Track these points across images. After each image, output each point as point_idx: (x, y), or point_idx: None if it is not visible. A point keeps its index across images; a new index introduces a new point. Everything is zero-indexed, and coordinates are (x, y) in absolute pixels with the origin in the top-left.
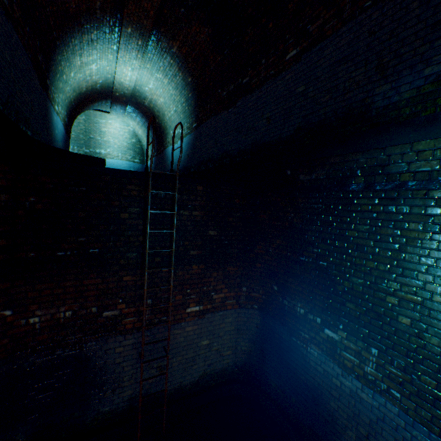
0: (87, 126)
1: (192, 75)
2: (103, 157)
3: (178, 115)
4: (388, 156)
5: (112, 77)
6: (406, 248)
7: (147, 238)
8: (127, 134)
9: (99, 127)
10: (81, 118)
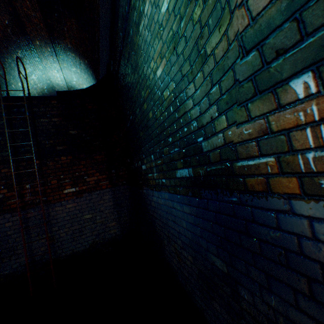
0: None
1: (85, 57)
2: None
3: None
4: (121, 6)
5: (51, 82)
6: (138, 58)
7: (6, 136)
8: None
9: None
10: None
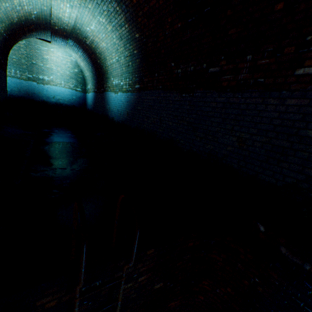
0: (28, 51)
1: (141, 31)
2: (46, 83)
3: (120, 65)
4: None
5: (48, 9)
6: None
7: None
8: (69, 63)
9: (41, 54)
10: (21, 42)
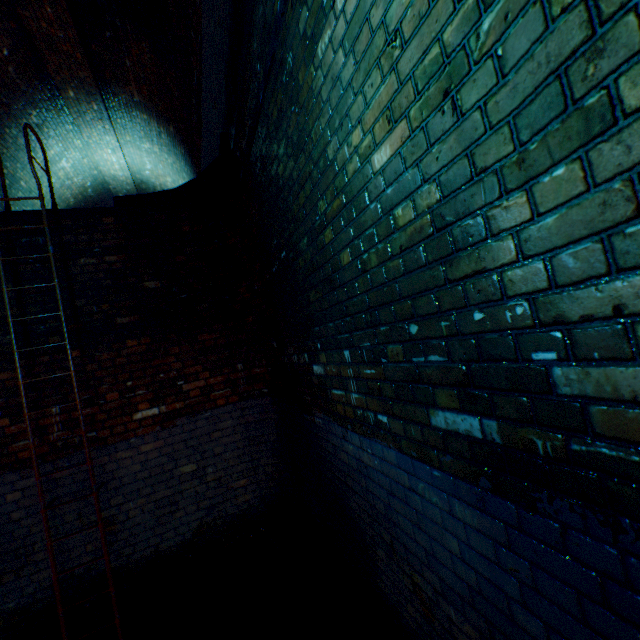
0: None
1: (170, 121)
2: None
3: None
4: (262, 1)
5: (100, 173)
6: (310, 122)
7: (5, 301)
8: None
9: None
10: None
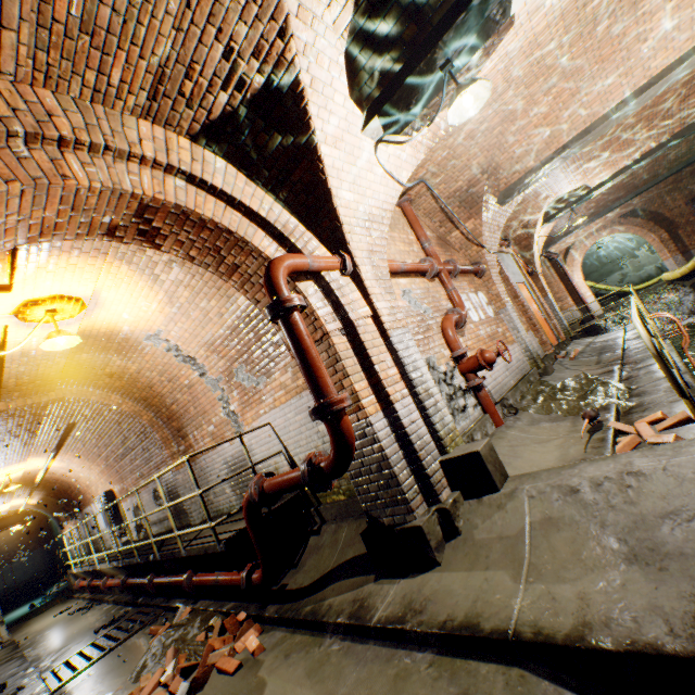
0: None
1: None
2: None
3: None
4: None
5: None
6: None
7: None
8: None
9: None
10: None
